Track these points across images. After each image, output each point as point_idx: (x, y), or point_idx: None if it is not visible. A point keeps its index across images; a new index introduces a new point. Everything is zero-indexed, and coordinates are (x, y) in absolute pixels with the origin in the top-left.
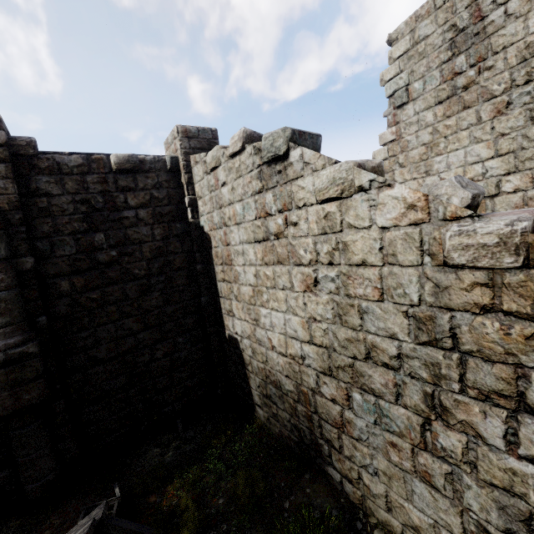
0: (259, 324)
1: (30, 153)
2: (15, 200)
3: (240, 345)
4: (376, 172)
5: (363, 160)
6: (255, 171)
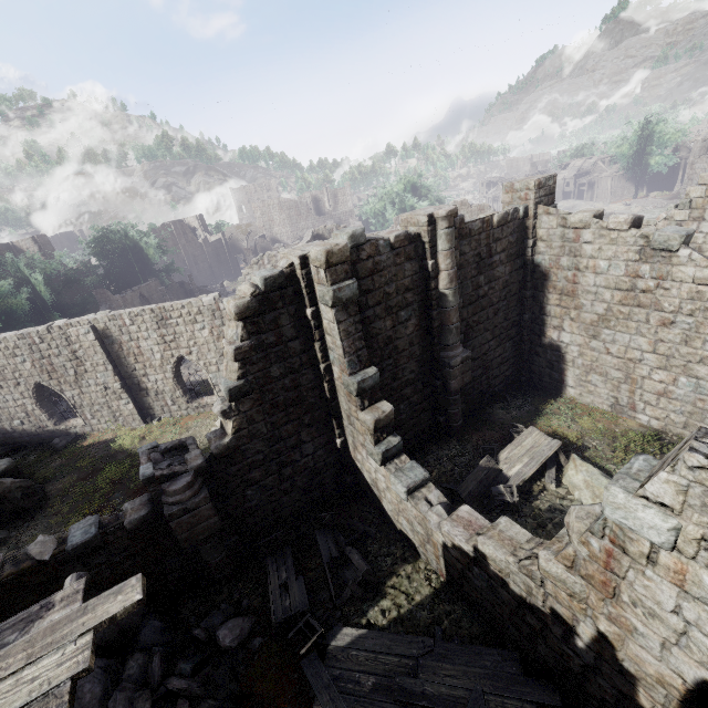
0: (598, 339)
1: (462, 227)
2: (458, 263)
3: (564, 350)
4: None
5: None
6: (636, 248)
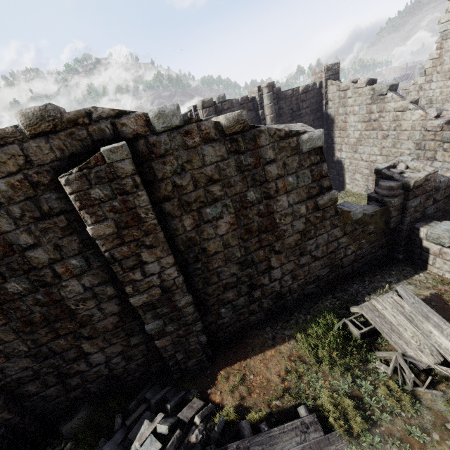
0: (357, 152)
1: (279, 94)
2: (277, 113)
3: (343, 162)
4: (416, 102)
5: (412, 99)
6: (369, 96)
